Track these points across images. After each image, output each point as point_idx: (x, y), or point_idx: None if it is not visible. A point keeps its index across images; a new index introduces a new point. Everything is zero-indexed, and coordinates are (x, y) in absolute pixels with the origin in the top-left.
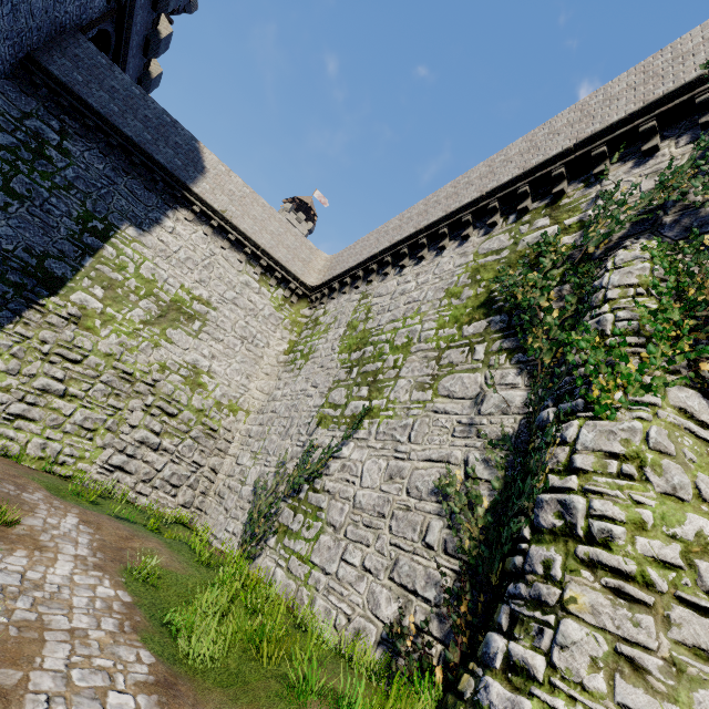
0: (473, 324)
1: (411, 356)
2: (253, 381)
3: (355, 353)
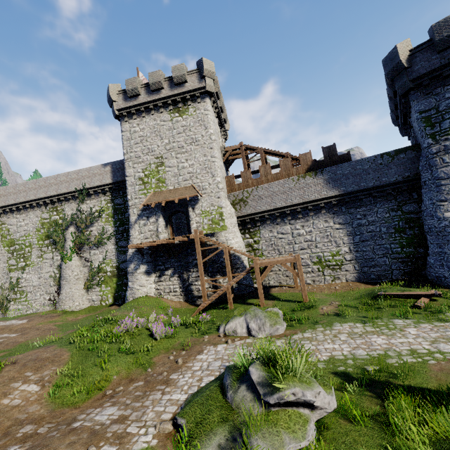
0: (47, 241)
1: (33, 249)
2: None
3: (12, 248)
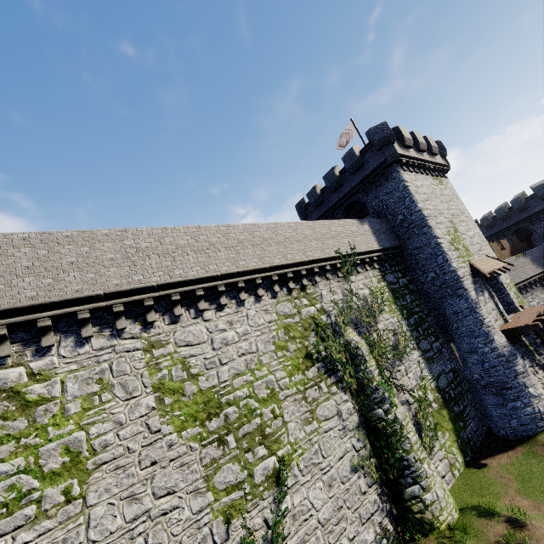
0: (310, 370)
1: (284, 403)
2: None
3: (212, 422)
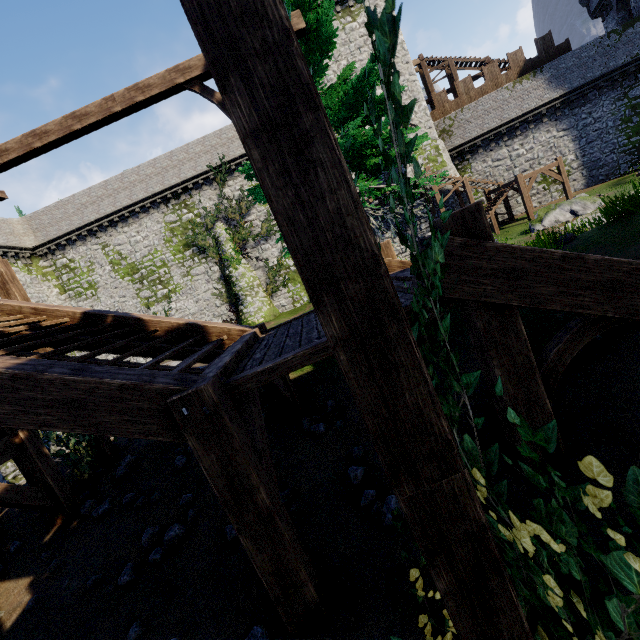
0: (187, 252)
1: (171, 268)
2: None
3: (136, 275)
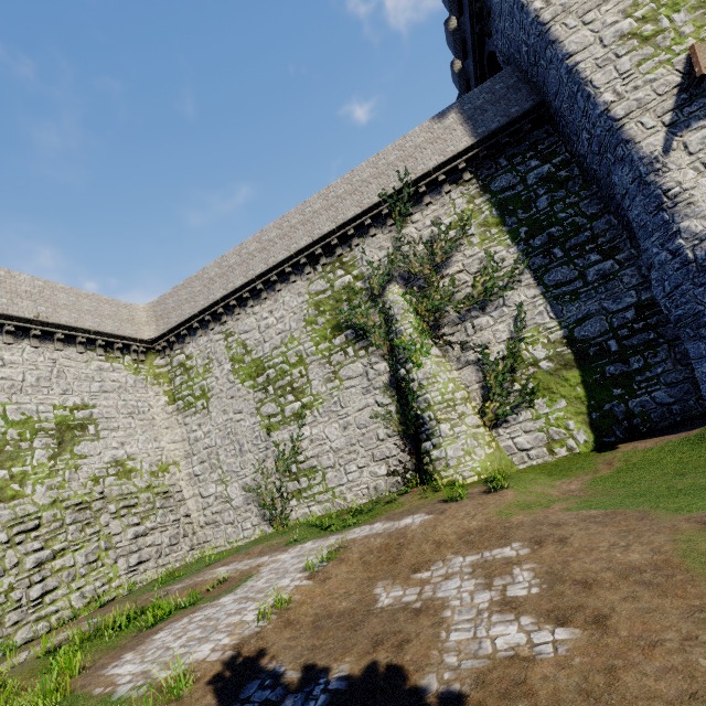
0: (337, 338)
1: (310, 366)
2: (161, 440)
3: (259, 378)
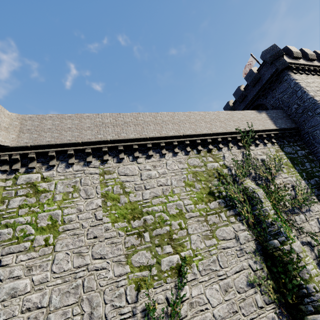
0: (212, 202)
1: (189, 220)
2: None
3: (135, 222)
